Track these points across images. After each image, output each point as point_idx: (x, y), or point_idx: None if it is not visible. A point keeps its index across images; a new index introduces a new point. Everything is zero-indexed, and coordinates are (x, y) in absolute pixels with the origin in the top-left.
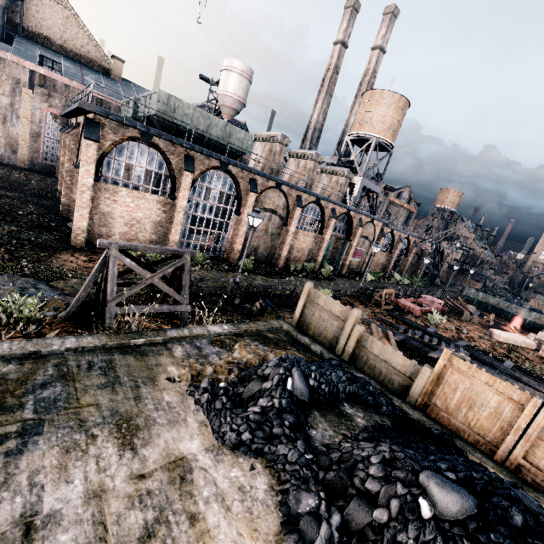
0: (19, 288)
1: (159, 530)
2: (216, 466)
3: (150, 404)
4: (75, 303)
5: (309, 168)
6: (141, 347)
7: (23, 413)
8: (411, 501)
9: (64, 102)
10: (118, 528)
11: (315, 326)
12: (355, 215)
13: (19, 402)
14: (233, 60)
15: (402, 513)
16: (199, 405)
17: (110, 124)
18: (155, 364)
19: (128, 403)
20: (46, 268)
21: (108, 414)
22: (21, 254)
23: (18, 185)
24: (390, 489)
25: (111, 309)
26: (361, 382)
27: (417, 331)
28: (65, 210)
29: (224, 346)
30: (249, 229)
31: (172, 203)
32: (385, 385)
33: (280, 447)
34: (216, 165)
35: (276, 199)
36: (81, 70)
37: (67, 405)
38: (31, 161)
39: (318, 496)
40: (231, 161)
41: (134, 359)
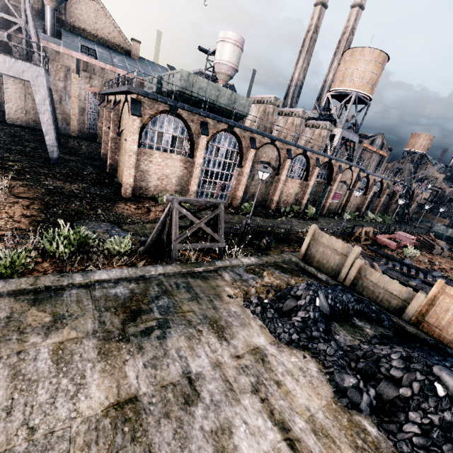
0: (105, 230)
1: (261, 388)
2: (280, 354)
3: (224, 312)
4: (149, 242)
5: (297, 124)
6: (202, 273)
7: (154, 314)
8: (429, 384)
9: (100, 82)
10: (237, 384)
11: (319, 259)
12: (336, 163)
13: (148, 307)
14: (227, 32)
15: (422, 391)
16: (255, 315)
17: (148, 102)
18: (216, 285)
19: (211, 311)
20: (113, 214)
21: (202, 317)
22: (96, 205)
23: (74, 151)
24: (411, 375)
25: (176, 246)
26: (365, 302)
27: (396, 263)
28: (111, 169)
29: (256, 273)
30: (248, 178)
31: (191, 161)
32: (382, 306)
33: (320, 345)
34: (224, 128)
35: (270, 153)
36: (110, 53)
37: (176, 311)
38: (79, 130)
39: (356, 377)
40: (236, 124)
41: (201, 281)
